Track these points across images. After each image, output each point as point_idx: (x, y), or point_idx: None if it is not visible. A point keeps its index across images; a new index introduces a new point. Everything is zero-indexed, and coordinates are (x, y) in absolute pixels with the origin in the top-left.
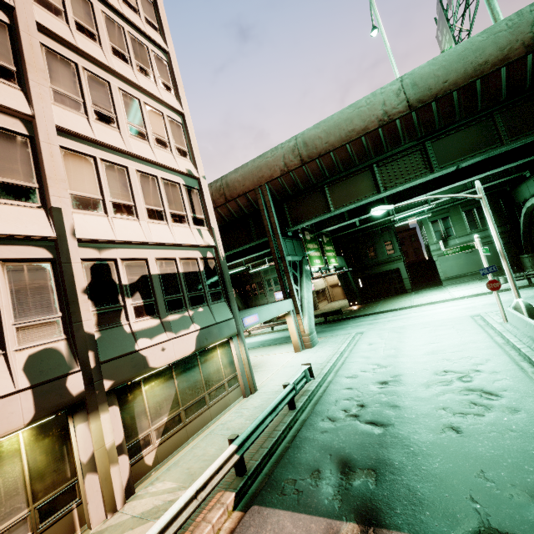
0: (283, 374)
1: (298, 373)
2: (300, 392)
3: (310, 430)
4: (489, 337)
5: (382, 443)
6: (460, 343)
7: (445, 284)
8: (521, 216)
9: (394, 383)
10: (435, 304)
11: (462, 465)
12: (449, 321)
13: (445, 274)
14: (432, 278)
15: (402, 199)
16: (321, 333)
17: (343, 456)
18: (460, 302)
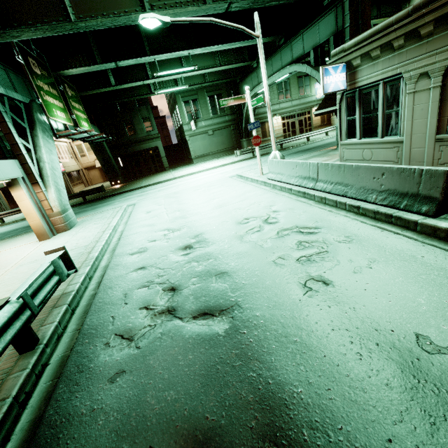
0: (13, 278)
1: (35, 271)
2: (50, 302)
3: (81, 387)
4: (257, 187)
5: (244, 350)
6: (238, 194)
7: (195, 161)
8: (246, 105)
9: (200, 244)
10: (195, 174)
11: (390, 338)
12: (215, 182)
13: (195, 153)
14: (182, 160)
15: (166, 51)
16: (81, 213)
17: (184, 436)
18: (214, 170)
